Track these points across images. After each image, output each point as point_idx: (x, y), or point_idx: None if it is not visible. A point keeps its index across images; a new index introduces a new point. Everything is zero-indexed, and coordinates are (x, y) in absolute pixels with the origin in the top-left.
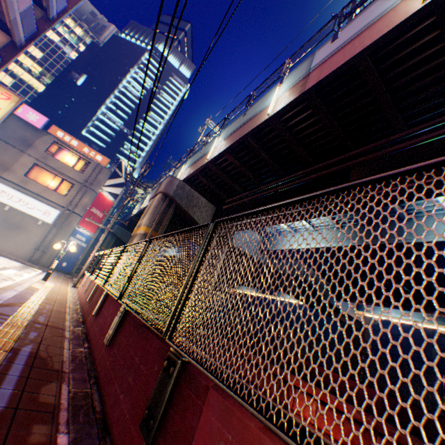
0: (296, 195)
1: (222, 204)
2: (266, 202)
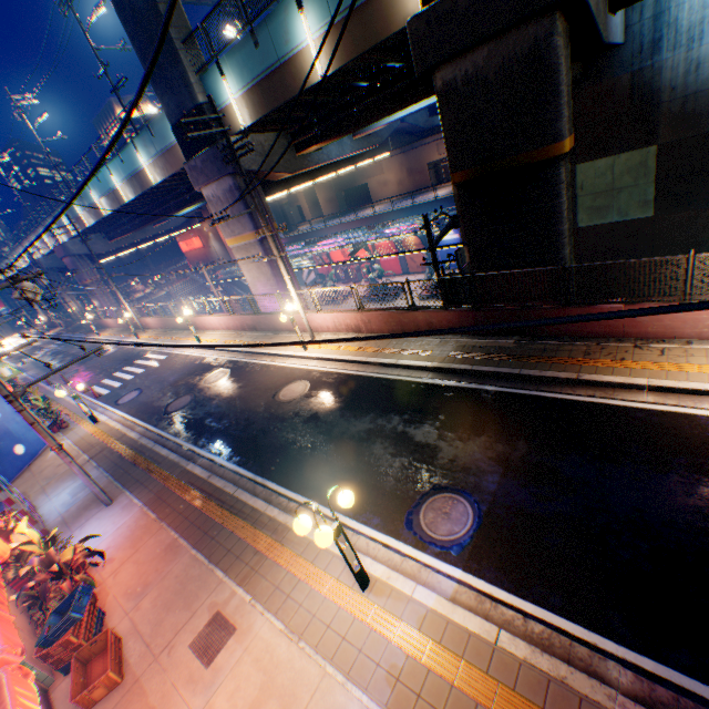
0: None
1: None
2: None
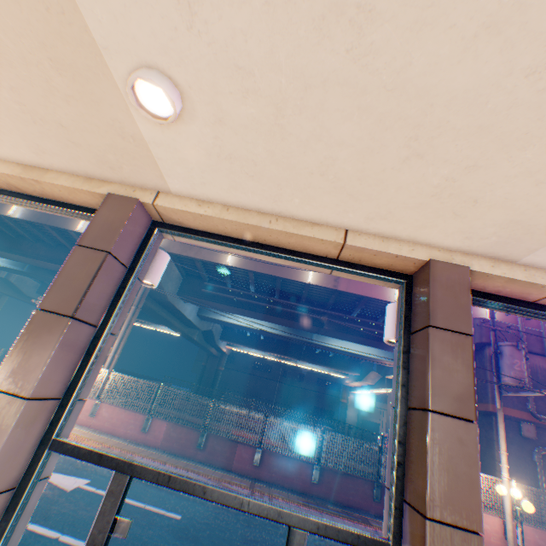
0: (287, 318)
1: (194, 279)
2: (258, 309)
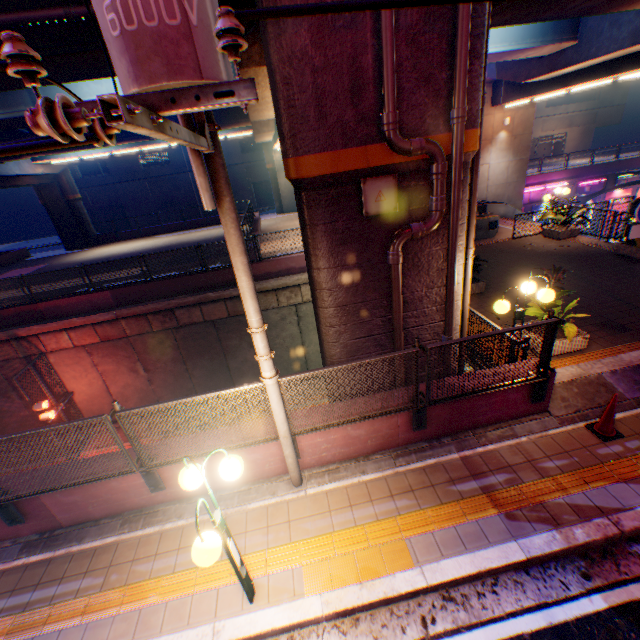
0: None
1: None
2: None
